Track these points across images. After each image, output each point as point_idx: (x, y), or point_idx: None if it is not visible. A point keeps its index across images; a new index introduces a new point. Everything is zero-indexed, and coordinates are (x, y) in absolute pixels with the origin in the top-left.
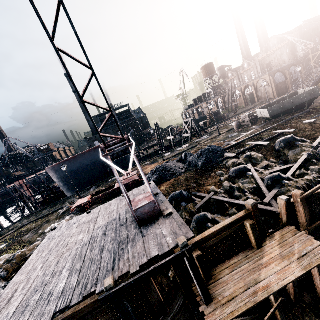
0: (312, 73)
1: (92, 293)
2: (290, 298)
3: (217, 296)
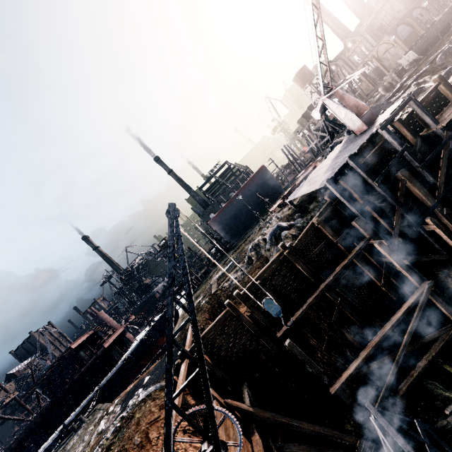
0: (445, 1)
1: (372, 134)
2: None
3: (441, 121)
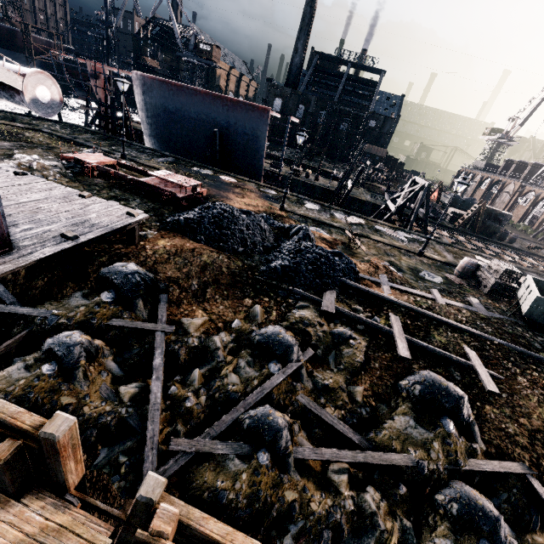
0: None
1: None
2: None
3: None
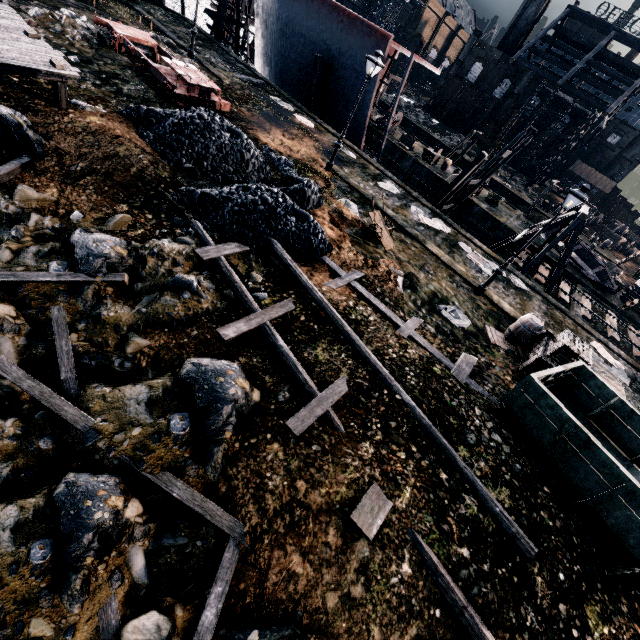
0: None
1: None
2: None
3: None
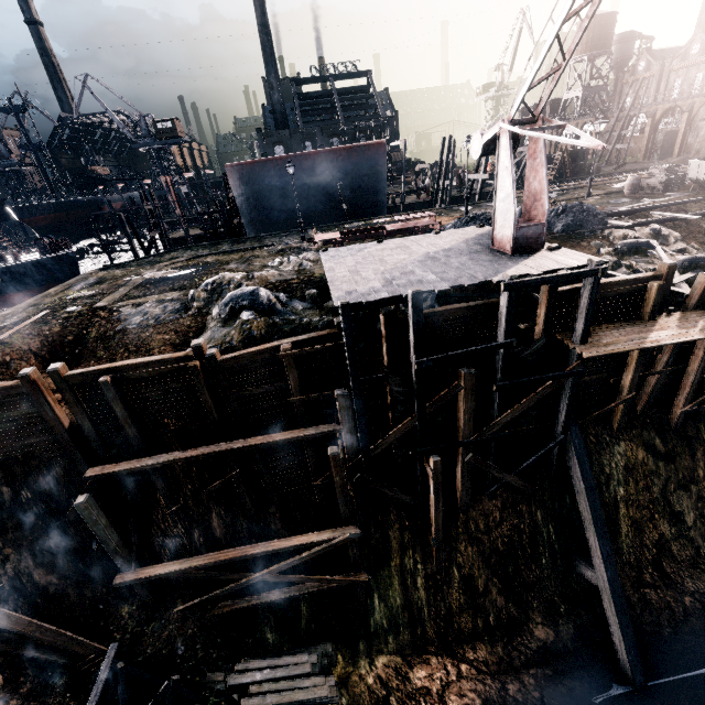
0: None
1: (487, 281)
2: (636, 409)
3: (592, 341)
